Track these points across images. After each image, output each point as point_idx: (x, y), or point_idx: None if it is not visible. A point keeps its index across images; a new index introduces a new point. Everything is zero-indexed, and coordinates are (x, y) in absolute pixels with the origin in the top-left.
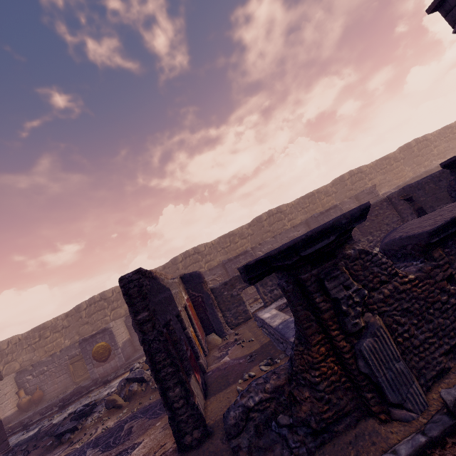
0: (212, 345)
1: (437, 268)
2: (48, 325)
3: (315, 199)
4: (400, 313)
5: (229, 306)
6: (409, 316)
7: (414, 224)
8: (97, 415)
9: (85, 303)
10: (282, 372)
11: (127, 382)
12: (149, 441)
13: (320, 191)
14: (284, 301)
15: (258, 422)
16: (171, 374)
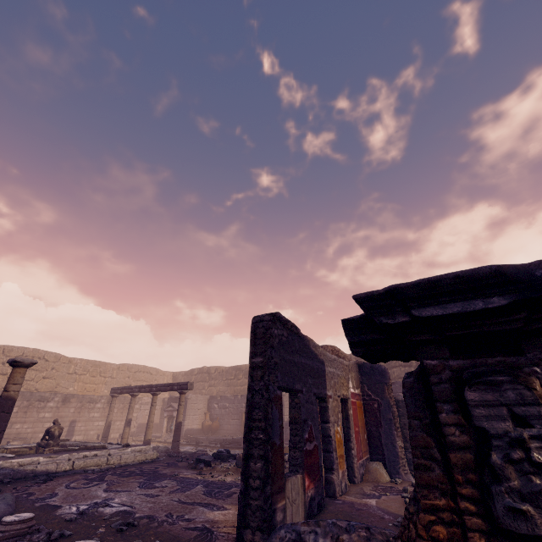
0: (371, 476)
1: None
2: (243, 368)
3: None
4: None
5: None
6: None
7: None
8: (228, 465)
9: None
10: (380, 536)
11: None
12: (232, 514)
13: None
14: None
15: None
16: (260, 441)
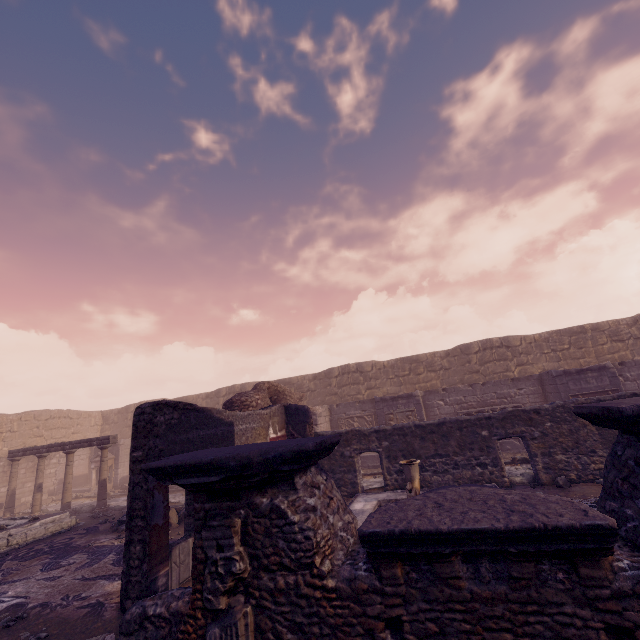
0: None
1: (378, 594)
2: (190, 399)
3: (584, 341)
4: (290, 624)
5: (335, 466)
6: (302, 637)
7: (430, 500)
8: None
9: (225, 390)
10: None
11: None
12: None
13: (602, 328)
14: (398, 497)
15: (150, 636)
16: (140, 528)
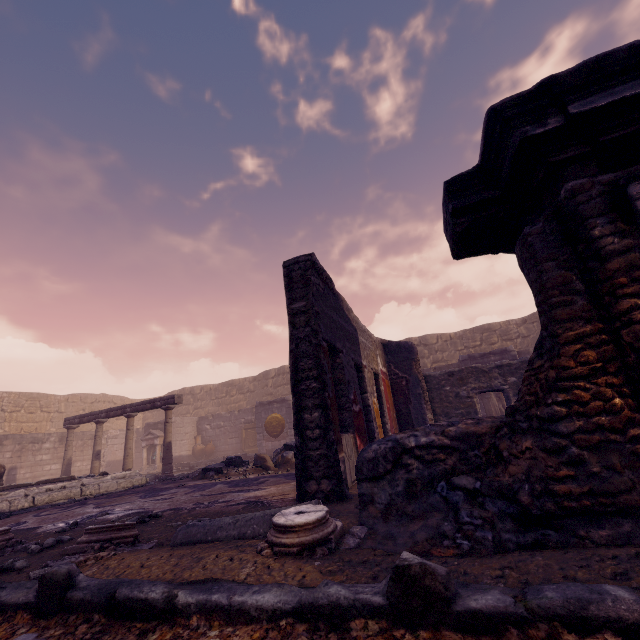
0: None
1: None
2: (236, 383)
3: None
4: None
5: (449, 409)
6: None
7: None
8: (244, 468)
9: (274, 371)
10: (488, 419)
11: (284, 449)
12: (275, 489)
13: None
14: None
15: (415, 477)
16: (313, 391)
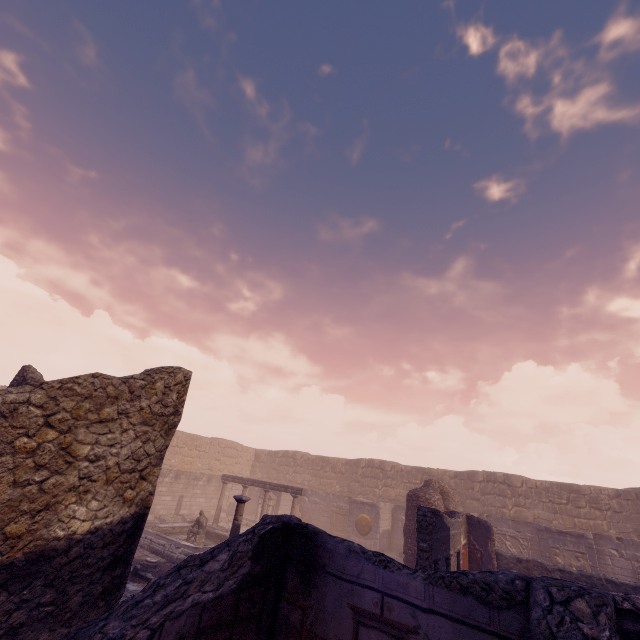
0: None
1: None
2: (330, 461)
3: None
4: None
5: None
6: None
7: None
8: None
9: (365, 462)
10: None
11: None
12: None
13: None
14: None
15: None
16: None
